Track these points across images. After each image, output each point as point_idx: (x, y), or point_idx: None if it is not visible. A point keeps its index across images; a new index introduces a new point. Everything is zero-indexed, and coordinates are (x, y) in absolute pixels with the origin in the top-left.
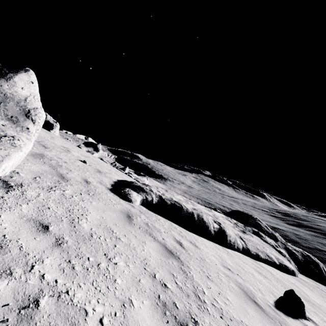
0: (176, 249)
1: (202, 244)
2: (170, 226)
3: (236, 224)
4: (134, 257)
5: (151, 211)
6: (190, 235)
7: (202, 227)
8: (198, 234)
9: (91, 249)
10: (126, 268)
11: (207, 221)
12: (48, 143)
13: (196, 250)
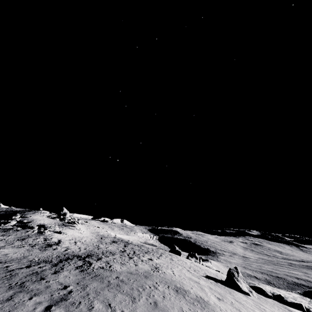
0: (290, 310)
1: (296, 310)
2: (282, 304)
3: (310, 301)
4: (285, 310)
5: (273, 300)
6: (290, 307)
7: (292, 304)
8: (292, 307)
9: (279, 308)
10: (286, 311)
11: (293, 301)
12: (221, 276)
13: (295, 311)
